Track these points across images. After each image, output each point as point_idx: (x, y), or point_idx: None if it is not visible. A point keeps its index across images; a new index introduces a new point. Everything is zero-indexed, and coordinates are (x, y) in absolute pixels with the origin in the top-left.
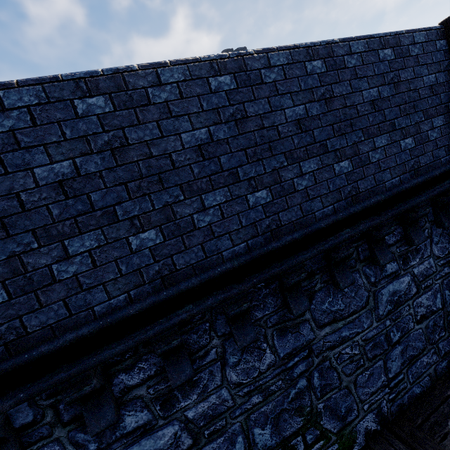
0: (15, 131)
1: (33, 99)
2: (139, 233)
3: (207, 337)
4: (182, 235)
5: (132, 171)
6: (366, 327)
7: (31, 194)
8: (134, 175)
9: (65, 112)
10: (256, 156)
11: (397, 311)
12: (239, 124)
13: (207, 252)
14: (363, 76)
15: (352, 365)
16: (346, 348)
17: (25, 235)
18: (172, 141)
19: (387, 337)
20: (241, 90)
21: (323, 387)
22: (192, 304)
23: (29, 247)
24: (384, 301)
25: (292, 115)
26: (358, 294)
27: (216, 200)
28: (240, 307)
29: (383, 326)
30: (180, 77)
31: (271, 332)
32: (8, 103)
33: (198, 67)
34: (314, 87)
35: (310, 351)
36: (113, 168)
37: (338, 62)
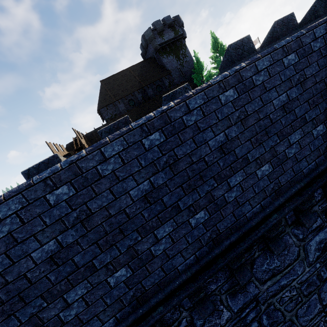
0: (11, 232)
1: (18, 205)
2: (114, 273)
3: (178, 312)
4: (145, 265)
5: (99, 231)
6: (300, 273)
7: (33, 271)
8: (101, 234)
9: (42, 207)
10: (191, 187)
11: (325, 254)
12: (173, 167)
13: (166, 271)
14: (272, 88)
15: (292, 303)
16: (285, 293)
17: (37, 300)
18: (124, 199)
19: (319, 276)
20: (169, 139)
21: (271, 324)
22: (162, 305)
23: (41, 307)
24: (313, 250)
25: (215, 144)
26: (290, 251)
27: (166, 231)
28: (198, 297)
29: (314, 269)
30: (119, 148)
31: (224, 297)
32: (2, 215)
33: (132, 134)
34: (230, 114)
35: (257, 302)
36: (85, 234)
37: (248, 84)
